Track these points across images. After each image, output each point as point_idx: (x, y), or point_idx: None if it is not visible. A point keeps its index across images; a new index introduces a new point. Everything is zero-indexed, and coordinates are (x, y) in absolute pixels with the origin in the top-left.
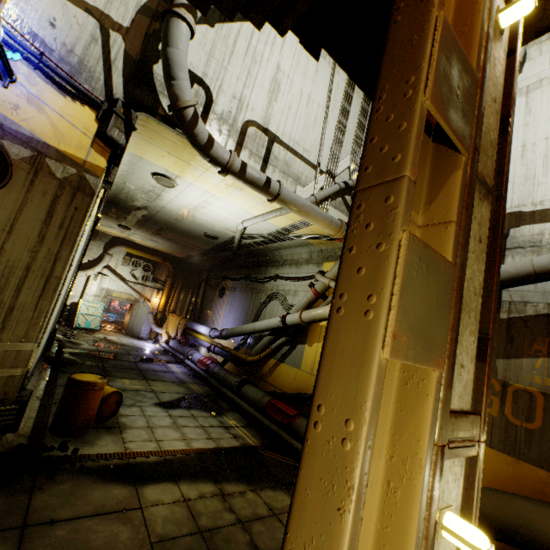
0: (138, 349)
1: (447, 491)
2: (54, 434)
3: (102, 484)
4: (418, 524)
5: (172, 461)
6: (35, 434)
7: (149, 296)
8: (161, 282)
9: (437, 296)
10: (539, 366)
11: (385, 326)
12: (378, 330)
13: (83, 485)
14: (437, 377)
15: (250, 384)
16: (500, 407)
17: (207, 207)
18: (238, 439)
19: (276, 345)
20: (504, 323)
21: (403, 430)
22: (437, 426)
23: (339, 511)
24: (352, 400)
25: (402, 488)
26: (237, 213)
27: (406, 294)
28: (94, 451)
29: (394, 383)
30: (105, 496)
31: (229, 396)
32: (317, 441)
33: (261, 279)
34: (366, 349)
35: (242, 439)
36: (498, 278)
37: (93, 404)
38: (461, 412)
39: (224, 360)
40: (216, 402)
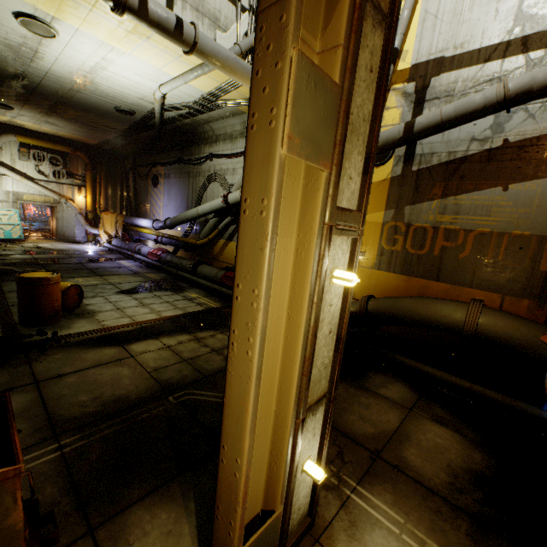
0: (80, 252)
1: (337, 259)
2: (27, 326)
3: (92, 349)
4: (313, 265)
5: (148, 327)
6: (7, 329)
7: (70, 195)
8: (79, 177)
9: (325, 112)
10: (434, 207)
11: (283, 131)
12: (278, 133)
13: (75, 353)
14: (326, 177)
15: (204, 264)
16: (403, 243)
17: (109, 68)
18: (202, 305)
19: (222, 225)
20: (414, 175)
21: (305, 217)
22: (328, 213)
23: (262, 250)
24: (265, 186)
25: (305, 250)
26: (150, 75)
27: (297, 105)
28: (73, 332)
29: (300, 189)
30: (98, 355)
31: (186, 277)
32: (247, 221)
33: (196, 161)
34: (271, 150)
35: (206, 305)
36: (383, 107)
37: (55, 297)
38: (347, 209)
39: (175, 249)
40: (175, 284)
